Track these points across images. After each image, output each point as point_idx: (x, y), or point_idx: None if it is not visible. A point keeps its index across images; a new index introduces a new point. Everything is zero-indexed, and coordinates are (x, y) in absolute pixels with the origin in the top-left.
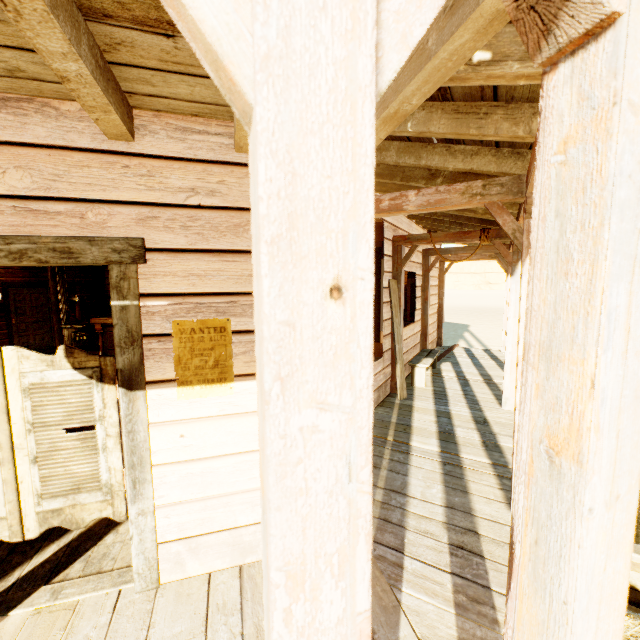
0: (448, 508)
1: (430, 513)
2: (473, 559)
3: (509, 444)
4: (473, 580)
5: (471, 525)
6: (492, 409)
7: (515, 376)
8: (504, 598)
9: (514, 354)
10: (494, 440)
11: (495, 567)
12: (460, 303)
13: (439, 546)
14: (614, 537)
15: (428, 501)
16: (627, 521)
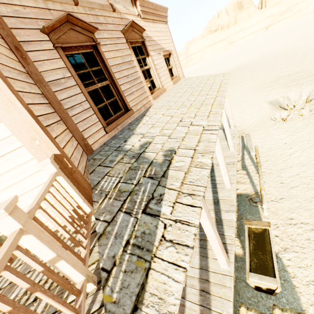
0: (200, 269)
1: (194, 274)
2: (207, 296)
3: (225, 217)
4: (206, 306)
5: (207, 277)
6: (221, 190)
7: (227, 176)
8: (214, 313)
9: (224, 169)
10: (220, 216)
11: (213, 298)
12: (216, 71)
13: (196, 292)
14: None
15: (193, 267)
16: None
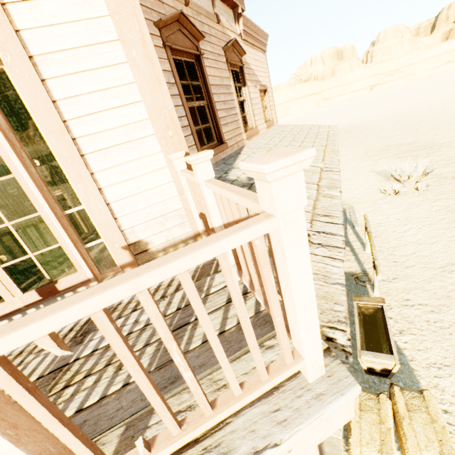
0: None
1: None
2: None
3: None
4: None
5: None
6: None
7: None
8: None
9: None
10: None
11: None
12: None
13: None
14: (312, 453)
15: None
16: (315, 449)
